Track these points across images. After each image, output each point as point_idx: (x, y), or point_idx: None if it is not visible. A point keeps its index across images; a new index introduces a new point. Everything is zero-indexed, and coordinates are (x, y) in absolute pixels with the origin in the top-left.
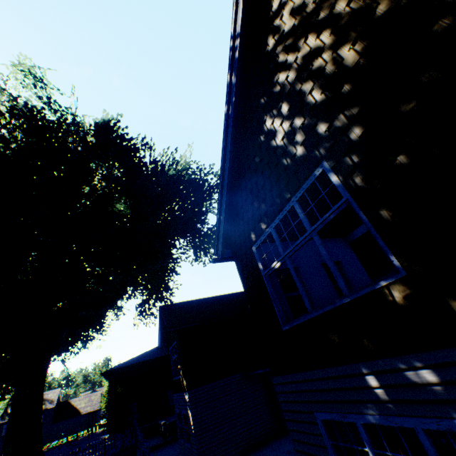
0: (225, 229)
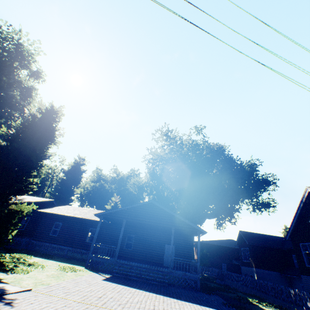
0: (290, 233)
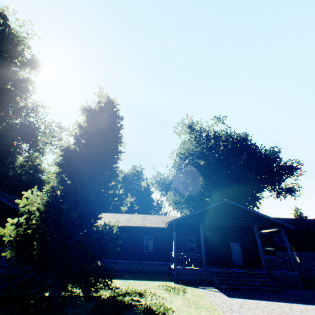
0: None
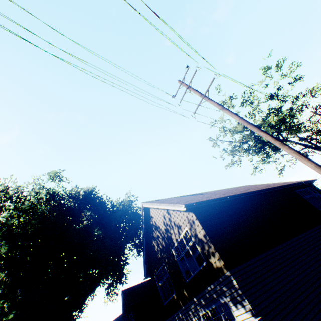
0: (146, 268)
